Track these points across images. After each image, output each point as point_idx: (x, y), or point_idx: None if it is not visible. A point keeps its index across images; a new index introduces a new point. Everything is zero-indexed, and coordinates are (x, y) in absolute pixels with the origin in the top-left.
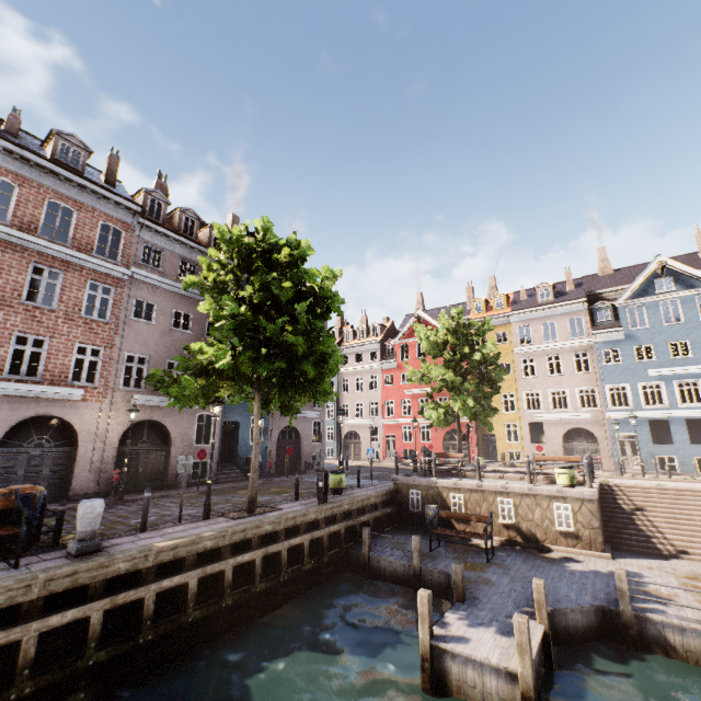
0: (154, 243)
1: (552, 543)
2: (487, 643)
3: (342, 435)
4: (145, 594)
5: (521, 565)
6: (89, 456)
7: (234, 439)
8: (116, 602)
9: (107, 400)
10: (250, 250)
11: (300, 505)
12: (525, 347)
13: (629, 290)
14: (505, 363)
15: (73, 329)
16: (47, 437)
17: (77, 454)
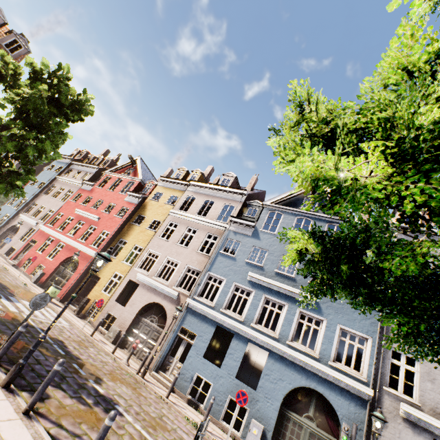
0: None
1: None
2: None
3: (9, 225)
4: None
5: None
6: None
7: None
8: None
9: None
10: None
11: None
12: (179, 212)
13: (280, 196)
14: (159, 220)
15: None
16: None
17: None
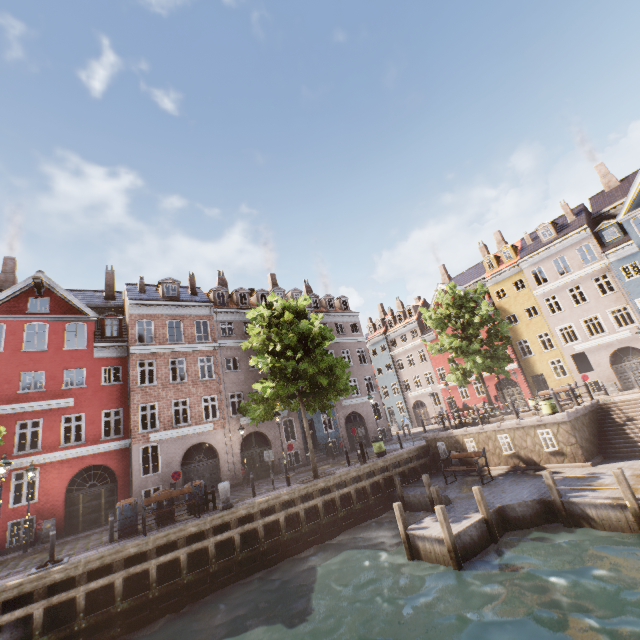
0: (226, 320)
1: (546, 463)
2: (438, 527)
3: (410, 406)
4: (257, 525)
5: (508, 483)
6: (226, 462)
7: (313, 432)
8: (244, 529)
9: (227, 426)
10: (270, 317)
11: (349, 468)
12: (542, 288)
13: (626, 204)
14: (530, 306)
15: (198, 389)
16: (202, 455)
17: (219, 462)
